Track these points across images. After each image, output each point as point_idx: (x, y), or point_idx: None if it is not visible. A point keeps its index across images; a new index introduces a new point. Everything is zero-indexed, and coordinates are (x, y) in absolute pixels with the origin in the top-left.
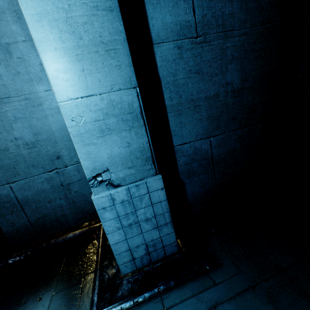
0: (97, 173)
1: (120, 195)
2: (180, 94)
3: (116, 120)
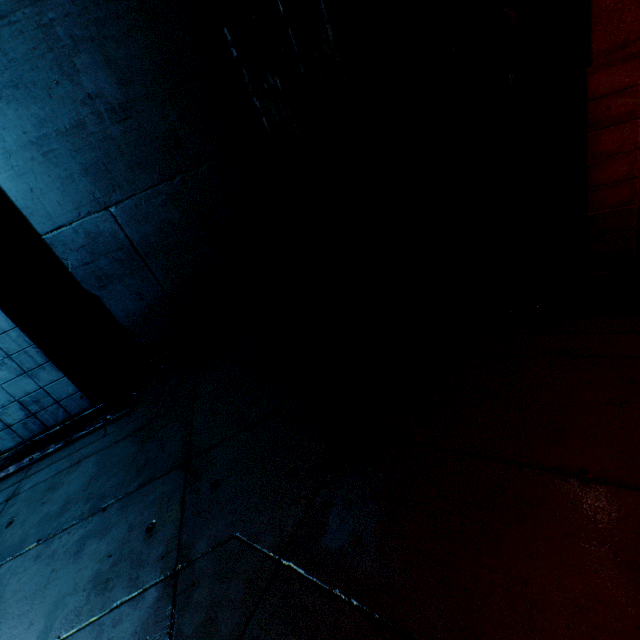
0: None
1: None
2: (0, 136)
3: None
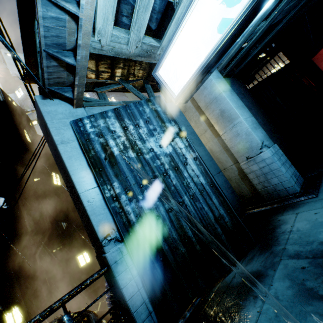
0: (262, 142)
1: (272, 150)
2: None
3: (255, 125)
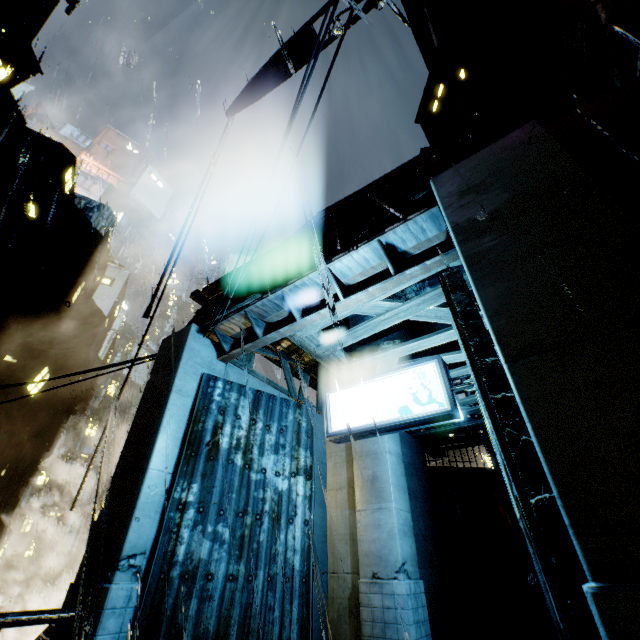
0: (403, 561)
1: (412, 586)
2: None
3: (407, 528)
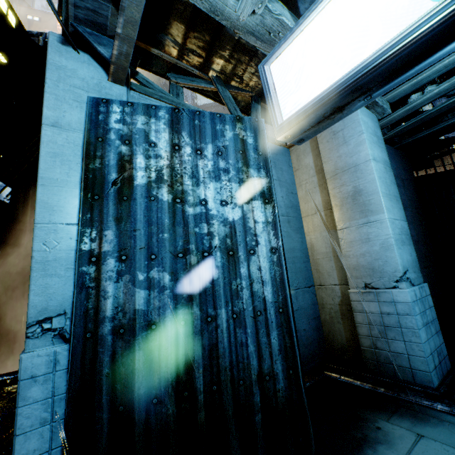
0: (404, 270)
1: (417, 292)
2: None
3: (404, 237)
